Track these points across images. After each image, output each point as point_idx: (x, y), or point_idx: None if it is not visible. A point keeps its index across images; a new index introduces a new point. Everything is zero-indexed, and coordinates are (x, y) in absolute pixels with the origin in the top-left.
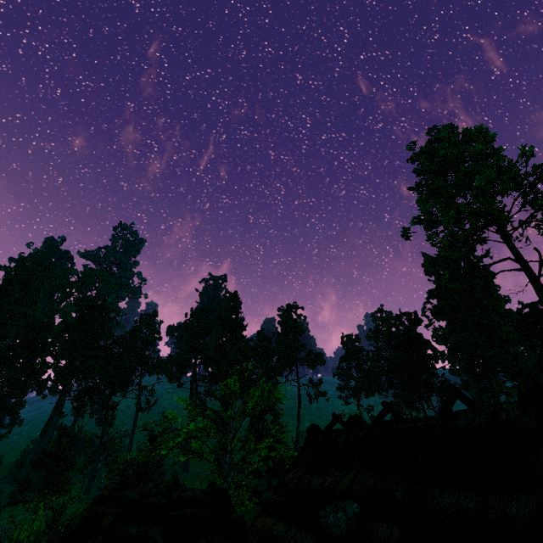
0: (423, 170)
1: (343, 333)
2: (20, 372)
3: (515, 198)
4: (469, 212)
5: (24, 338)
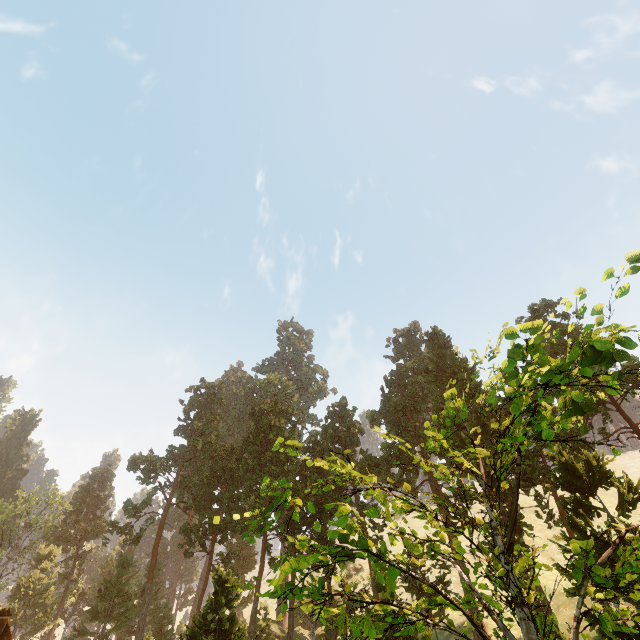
0: None
1: None
2: (215, 511)
3: None
4: None
5: (212, 469)
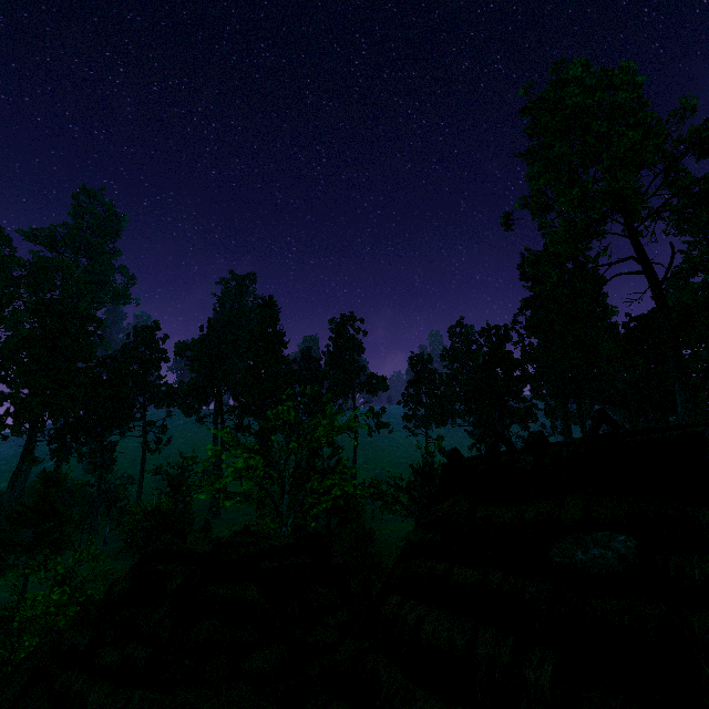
0: (539, 130)
1: (412, 353)
2: None
3: (655, 176)
4: (598, 191)
5: None
